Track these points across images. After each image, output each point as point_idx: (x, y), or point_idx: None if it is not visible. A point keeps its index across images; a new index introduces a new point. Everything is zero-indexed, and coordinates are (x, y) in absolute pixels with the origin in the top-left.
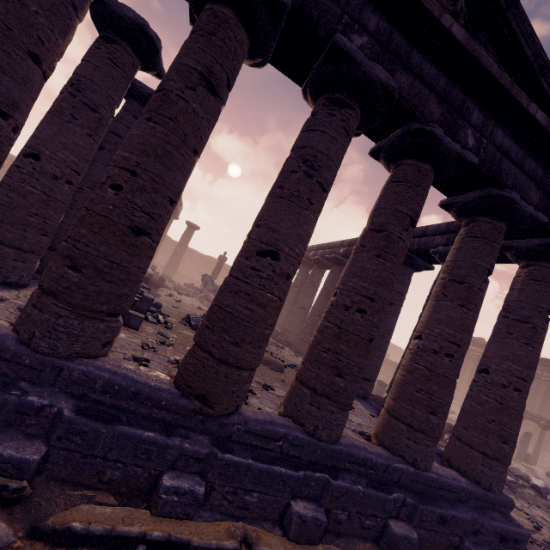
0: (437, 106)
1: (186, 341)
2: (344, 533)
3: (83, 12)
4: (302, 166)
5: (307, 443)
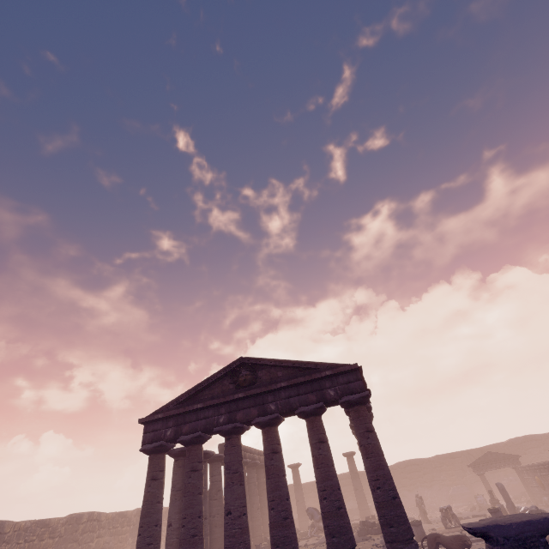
0: (255, 410)
1: None
2: None
3: (164, 476)
4: (226, 471)
5: None
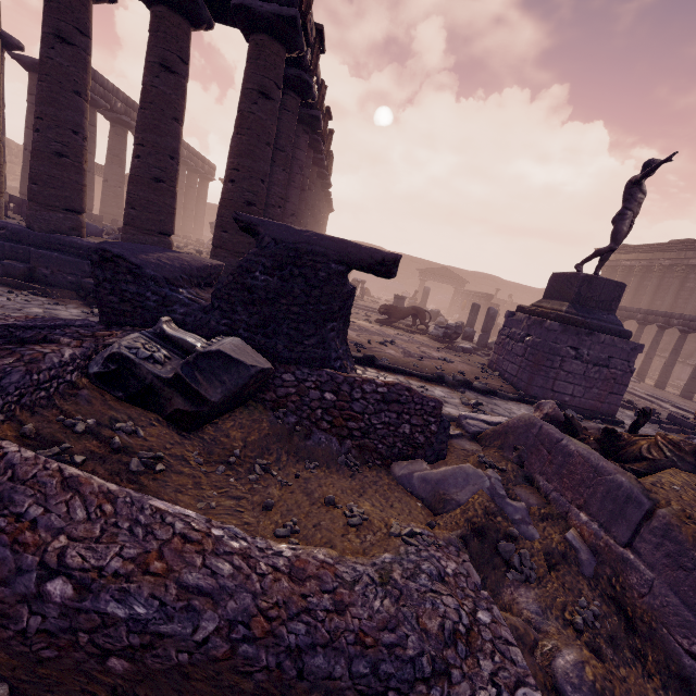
0: None
1: None
2: (57, 285)
3: None
4: None
5: (22, 232)
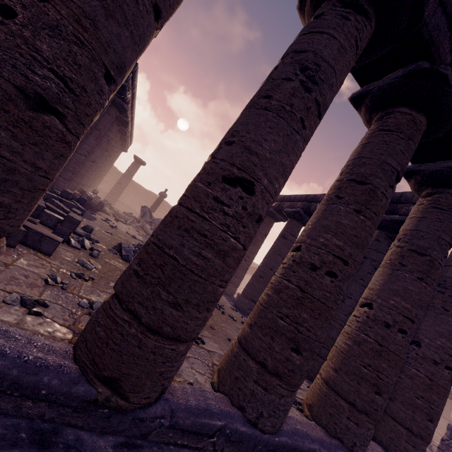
0: (451, 49)
1: (112, 274)
2: None
3: None
4: (300, 74)
5: (247, 438)
